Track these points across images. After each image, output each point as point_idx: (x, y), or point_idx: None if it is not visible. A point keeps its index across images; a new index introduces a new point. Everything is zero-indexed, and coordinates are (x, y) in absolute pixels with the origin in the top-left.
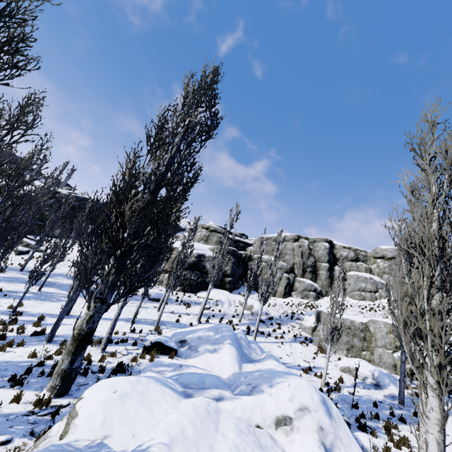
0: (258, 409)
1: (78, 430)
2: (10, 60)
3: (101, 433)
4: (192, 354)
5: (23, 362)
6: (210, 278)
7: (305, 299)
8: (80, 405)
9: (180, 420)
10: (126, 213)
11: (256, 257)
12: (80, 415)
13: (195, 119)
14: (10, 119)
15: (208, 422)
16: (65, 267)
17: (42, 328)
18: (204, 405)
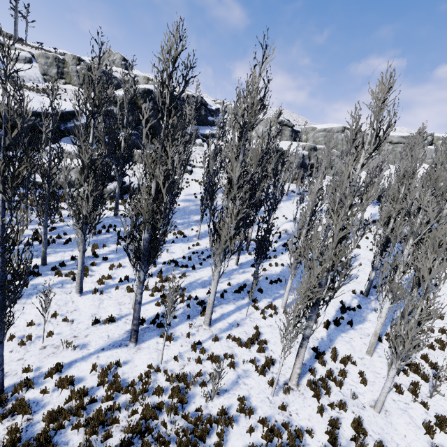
0: None
1: None
2: None
3: None
4: None
5: None
6: None
7: None
8: None
9: None
10: None
11: (318, 148)
12: None
13: None
14: None
15: None
16: None
17: None
18: None
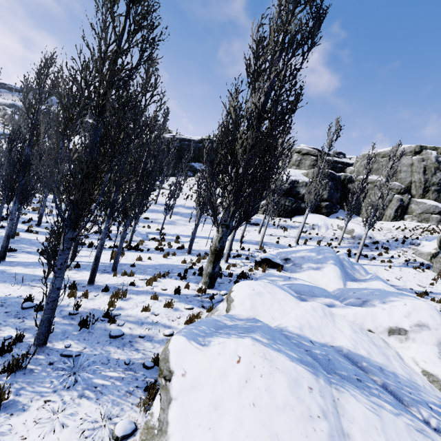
0: (370, 318)
1: (237, 309)
2: (148, 35)
3: (252, 313)
4: (296, 269)
5: (180, 266)
6: (306, 204)
7: (423, 223)
8: (233, 295)
9: (304, 315)
10: (238, 153)
11: (357, 178)
12: (235, 301)
13: (295, 27)
14: (142, 85)
15: (326, 320)
16: (181, 200)
17: (181, 245)
18: (320, 308)
